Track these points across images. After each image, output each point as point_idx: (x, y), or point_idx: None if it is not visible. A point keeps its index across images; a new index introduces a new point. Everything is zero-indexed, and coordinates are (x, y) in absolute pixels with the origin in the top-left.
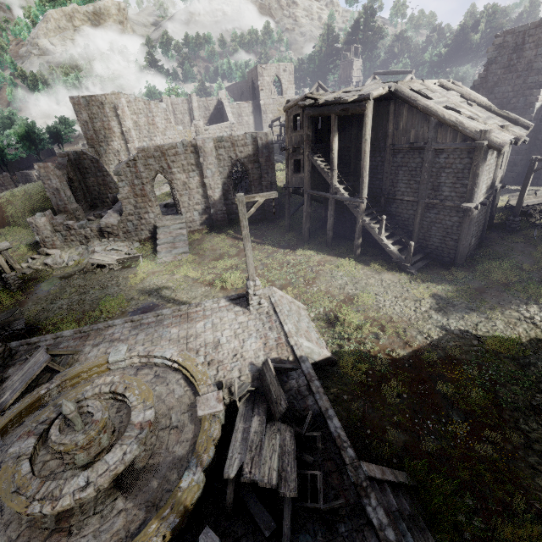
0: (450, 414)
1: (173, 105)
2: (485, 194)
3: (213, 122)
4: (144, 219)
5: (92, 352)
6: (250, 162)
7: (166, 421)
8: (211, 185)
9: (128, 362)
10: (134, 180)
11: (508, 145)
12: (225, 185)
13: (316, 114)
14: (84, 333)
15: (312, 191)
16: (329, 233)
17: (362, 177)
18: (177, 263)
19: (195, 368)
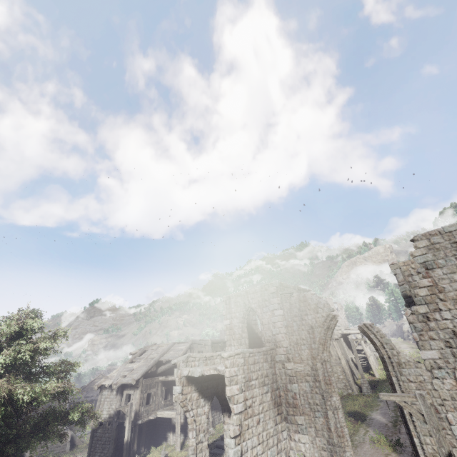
0: None
1: None
2: (106, 419)
3: None
4: None
5: None
6: None
7: None
8: None
9: None
10: None
11: (97, 386)
12: None
13: None
14: None
15: None
16: None
17: None
18: None
19: None
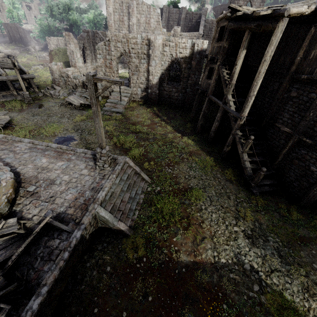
0: None
1: (169, 13)
2: None
3: (192, 31)
4: None
5: None
6: (185, 62)
7: None
8: (152, 72)
9: None
10: (106, 56)
11: None
12: (163, 75)
13: (235, 27)
14: (7, 139)
15: (212, 97)
16: (211, 133)
17: (249, 96)
18: (109, 117)
19: (1, 196)
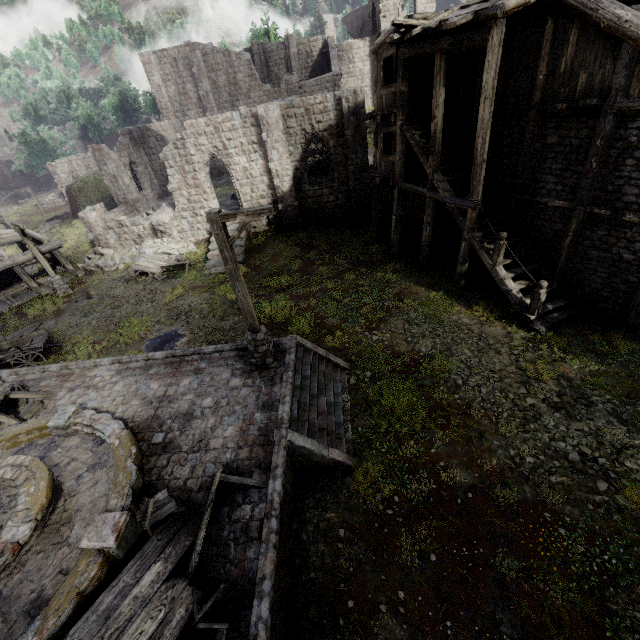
0: (497, 618)
1: (265, 53)
2: None
3: (317, 74)
4: (200, 216)
5: (63, 399)
6: (331, 136)
7: (58, 535)
8: (278, 172)
9: (72, 429)
10: (184, 166)
11: None
12: (298, 172)
13: (413, 55)
14: (70, 370)
15: (405, 185)
16: (423, 249)
17: (475, 165)
18: (224, 277)
19: (123, 462)
